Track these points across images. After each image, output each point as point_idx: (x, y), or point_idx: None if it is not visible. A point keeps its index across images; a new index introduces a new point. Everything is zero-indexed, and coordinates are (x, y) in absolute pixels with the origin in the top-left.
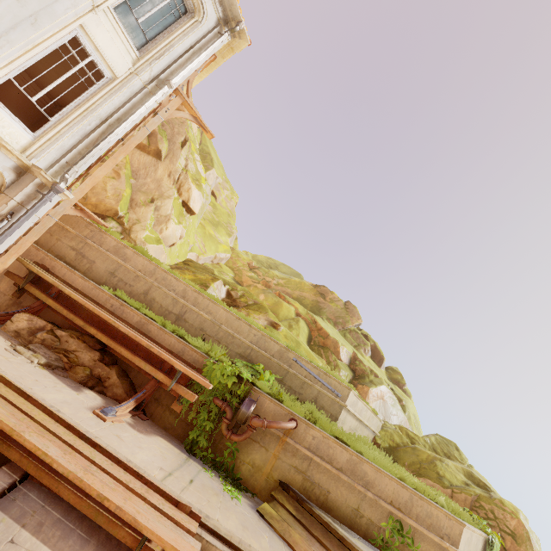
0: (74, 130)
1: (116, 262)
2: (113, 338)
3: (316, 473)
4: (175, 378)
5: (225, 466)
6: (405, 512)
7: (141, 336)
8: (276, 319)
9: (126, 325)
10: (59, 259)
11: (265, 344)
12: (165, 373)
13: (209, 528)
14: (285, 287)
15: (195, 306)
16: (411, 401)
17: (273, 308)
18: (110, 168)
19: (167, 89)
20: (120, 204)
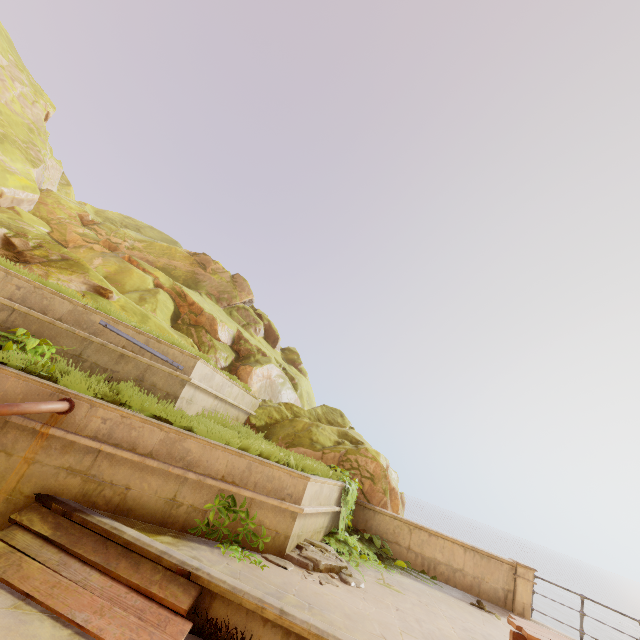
0: None
1: None
2: None
3: (107, 468)
4: None
5: None
6: (241, 484)
7: None
8: (105, 283)
9: None
10: None
11: (43, 302)
12: None
13: None
14: (144, 253)
15: None
16: (306, 380)
17: (116, 276)
18: None
19: None
20: None
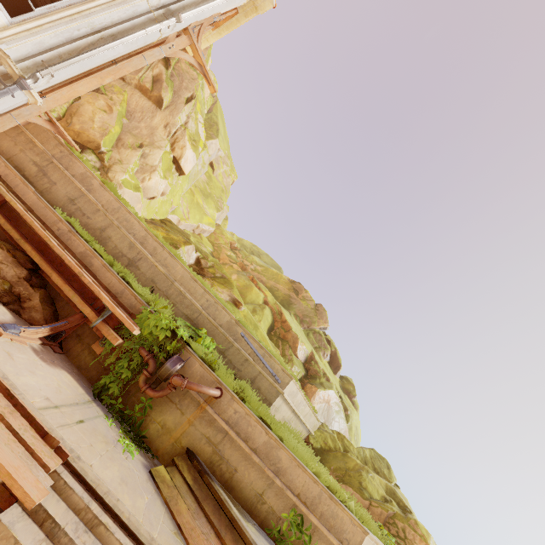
0: (59, 29)
1: (79, 190)
2: (48, 261)
3: (228, 448)
4: (101, 315)
5: (133, 420)
6: (311, 508)
7: (79, 265)
8: (240, 298)
9: (66, 251)
10: (18, 171)
11: (216, 312)
12: (95, 310)
13: (75, 469)
14: (261, 275)
15: (151, 256)
16: (356, 413)
17: (242, 290)
18: (94, 86)
19: (175, 21)
20: (105, 139)
